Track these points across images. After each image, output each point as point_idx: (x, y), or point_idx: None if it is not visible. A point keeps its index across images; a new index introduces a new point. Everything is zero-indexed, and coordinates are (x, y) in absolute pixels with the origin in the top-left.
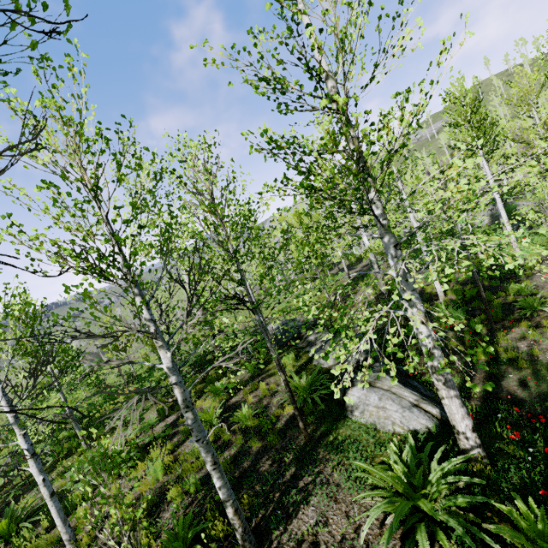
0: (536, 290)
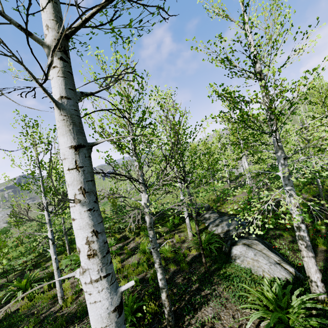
0: None
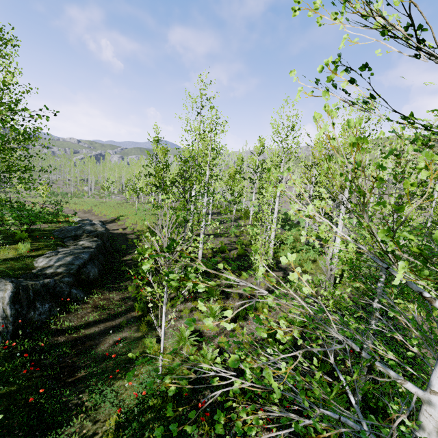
0: (236, 285)
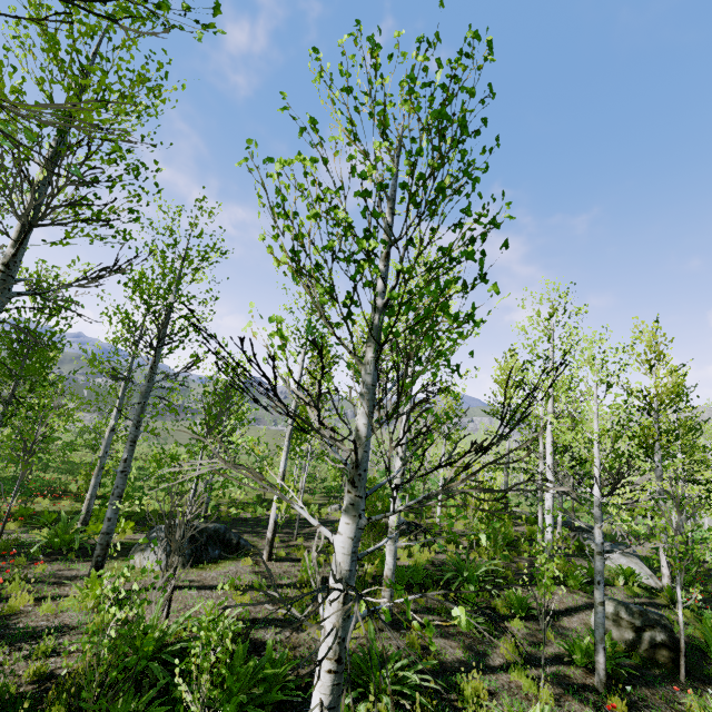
0: None
